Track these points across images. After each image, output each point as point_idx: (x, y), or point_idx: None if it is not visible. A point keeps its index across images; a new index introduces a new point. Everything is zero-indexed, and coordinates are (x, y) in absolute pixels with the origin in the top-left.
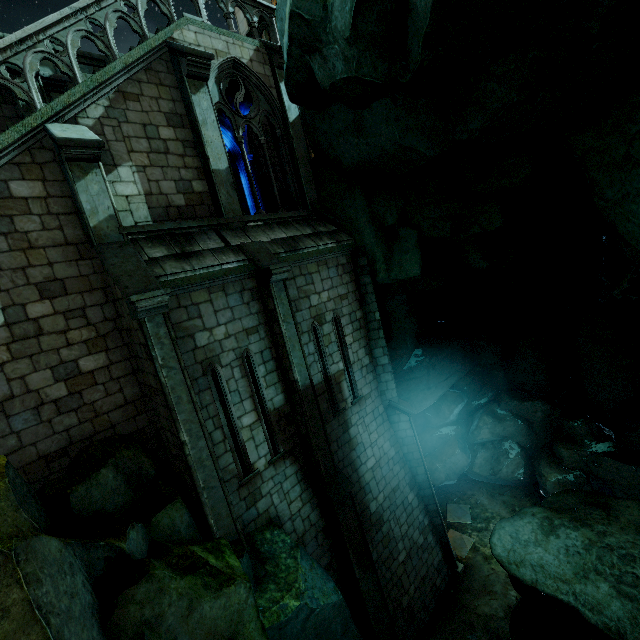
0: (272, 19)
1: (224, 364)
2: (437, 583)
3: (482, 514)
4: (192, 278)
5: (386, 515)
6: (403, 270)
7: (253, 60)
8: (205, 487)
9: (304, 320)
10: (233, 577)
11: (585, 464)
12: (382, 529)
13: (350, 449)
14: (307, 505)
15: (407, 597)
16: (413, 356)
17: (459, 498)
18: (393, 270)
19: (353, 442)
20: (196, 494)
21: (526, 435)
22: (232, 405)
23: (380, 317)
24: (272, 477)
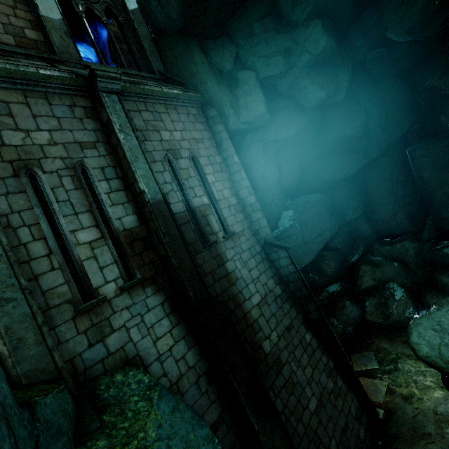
0: None
1: (47, 170)
2: (361, 435)
3: (387, 357)
4: None
5: (284, 356)
6: (250, 111)
7: None
8: None
9: (155, 150)
10: None
11: None
12: (282, 372)
13: (229, 283)
14: (181, 343)
15: None
16: (285, 217)
17: (360, 348)
18: (241, 114)
19: (231, 277)
20: None
21: (405, 275)
22: (61, 216)
23: (239, 160)
24: (127, 307)
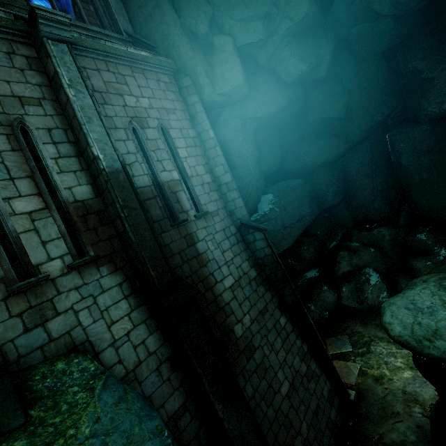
0: None
1: None
2: (332, 417)
3: (360, 340)
4: None
5: (257, 340)
6: (227, 82)
7: None
8: None
9: (117, 116)
10: None
11: None
12: (254, 357)
13: (199, 265)
14: (140, 327)
15: (300, 439)
16: (264, 201)
17: (335, 332)
18: (217, 84)
19: (203, 258)
20: None
21: (380, 261)
22: None
23: (214, 135)
24: (76, 287)
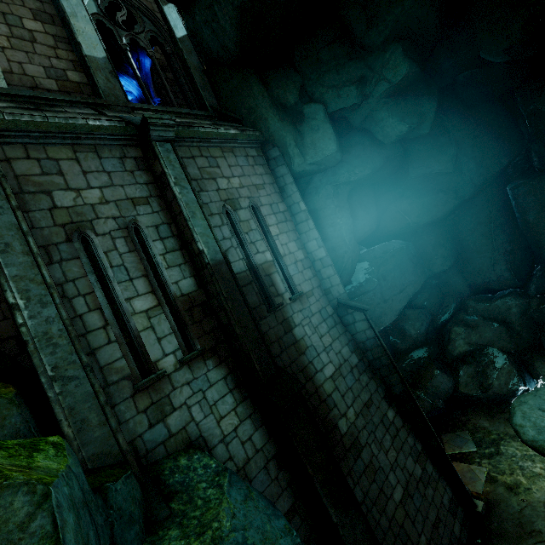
0: None
1: (100, 232)
2: (456, 531)
3: (486, 438)
4: (42, 125)
5: (363, 437)
6: (318, 150)
7: None
8: (56, 377)
9: (212, 202)
10: (6, 475)
11: None
12: (361, 456)
13: (298, 353)
14: (246, 422)
15: None
16: (359, 270)
17: (453, 427)
18: (308, 153)
19: (300, 345)
20: (42, 389)
21: (507, 338)
22: (115, 283)
23: (306, 207)
24: (188, 382)
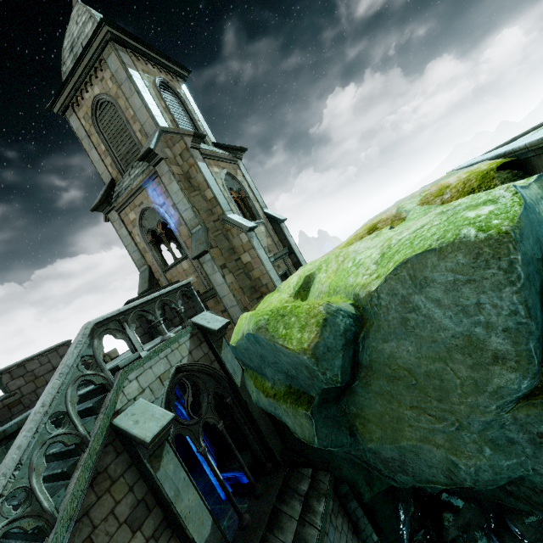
0: (192, 291)
1: None
2: None
3: None
4: None
5: None
6: (383, 481)
7: (191, 350)
8: None
9: None
10: None
11: (541, 533)
12: None
13: None
14: None
15: None
16: None
17: None
18: (374, 484)
19: None
20: None
21: (480, 514)
22: None
23: (377, 536)
24: None
